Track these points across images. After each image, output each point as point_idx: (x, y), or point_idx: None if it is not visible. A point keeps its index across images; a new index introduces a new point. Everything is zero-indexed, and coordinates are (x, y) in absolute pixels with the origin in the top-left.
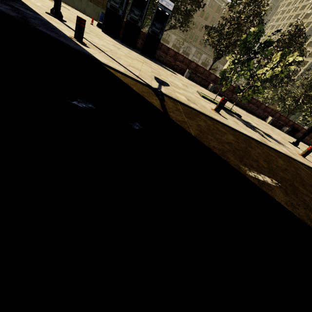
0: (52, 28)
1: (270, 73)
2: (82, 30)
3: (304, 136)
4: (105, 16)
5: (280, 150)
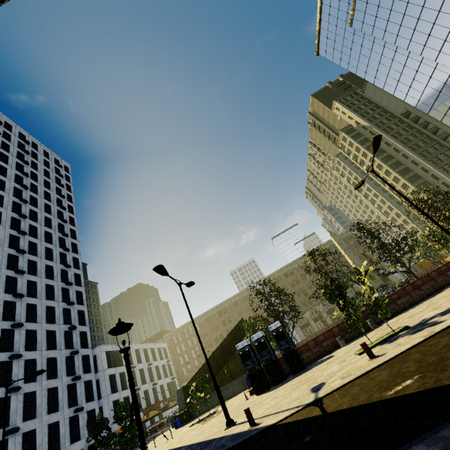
0: (237, 435)
1: (366, 286)
2: (251, 416)
3: None
4: (251, 382)
5: None
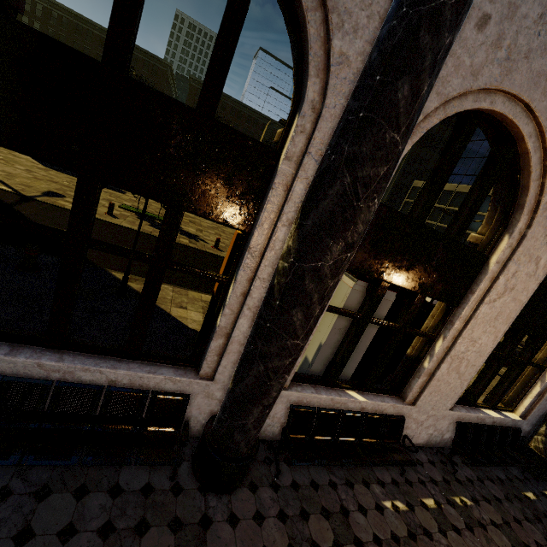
0: None
1: None
2: None
3: None
4: None
5: None
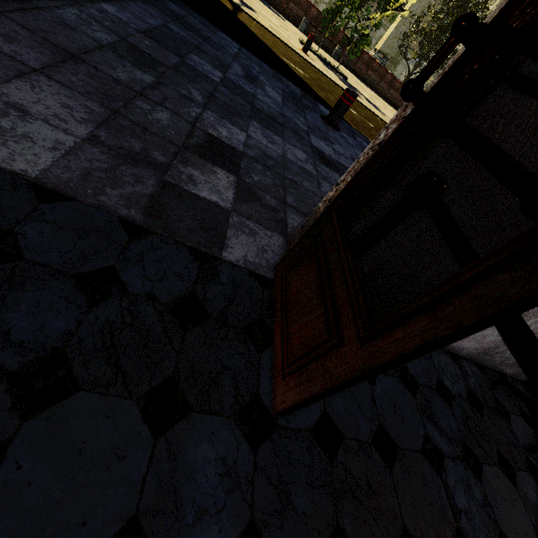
0: None
1: (380, 18)
2: None
3: None
4: None
5: (362, 102)
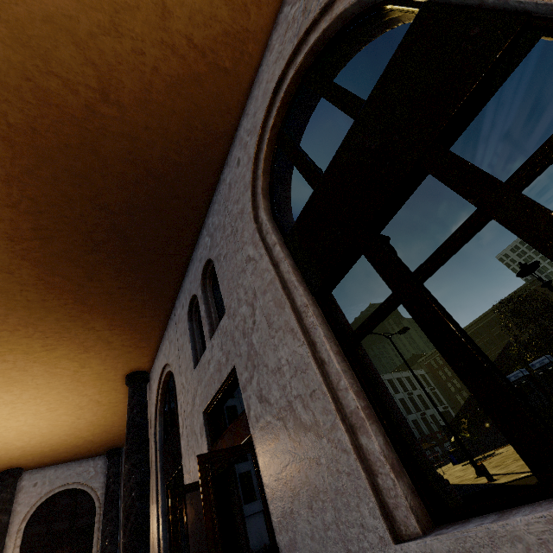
0: (475, 486)
1: None
2: (486, 471)
3: None
4: None
5: None
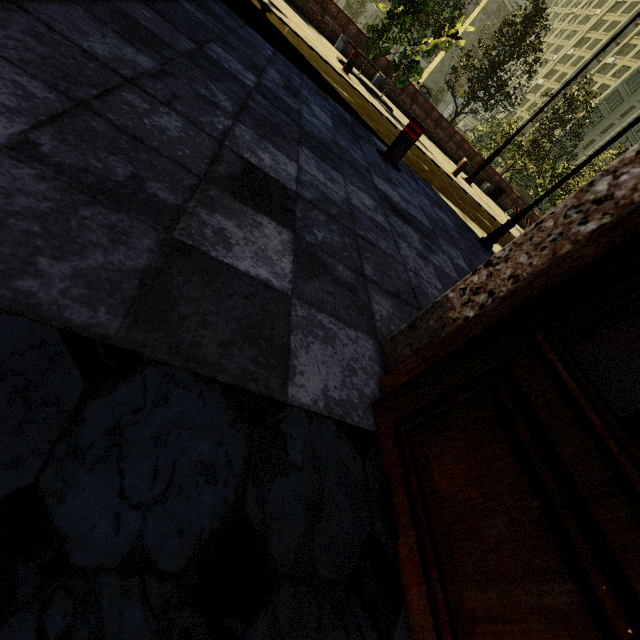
0: None
1: (433, 44)
2: None
3: (480, 168)
4: None
5: None
